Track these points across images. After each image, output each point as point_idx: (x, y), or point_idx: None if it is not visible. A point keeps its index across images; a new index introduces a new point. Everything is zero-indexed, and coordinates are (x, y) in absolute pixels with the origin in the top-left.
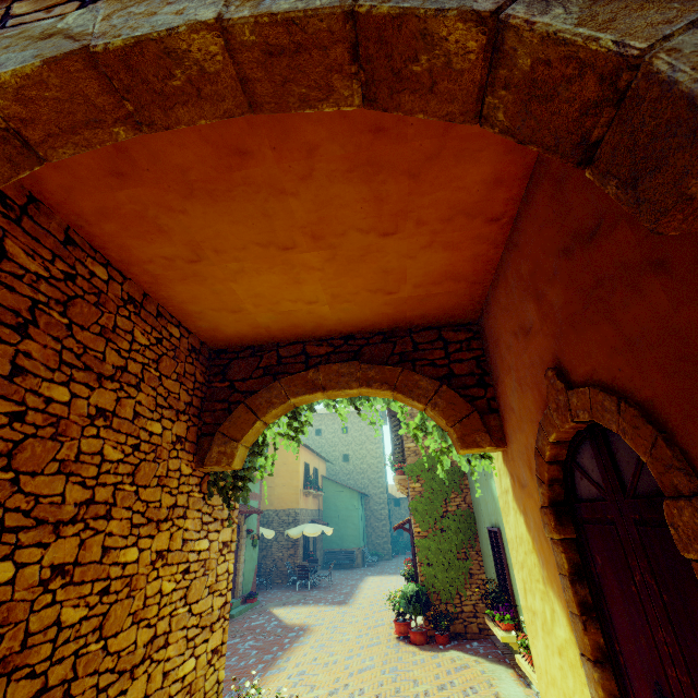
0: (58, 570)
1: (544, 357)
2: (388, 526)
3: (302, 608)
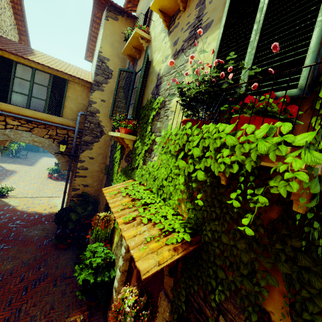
0: None
1: None
2: None
3: (13, 165)
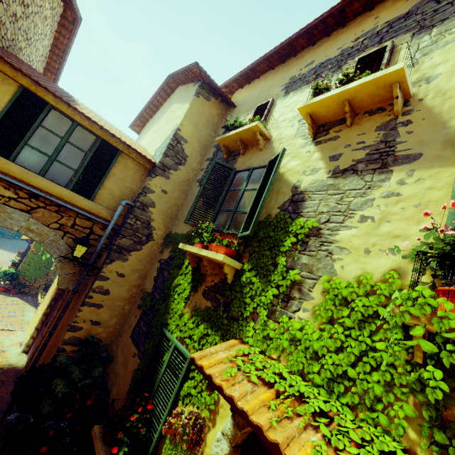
0: None
1: None
2: None
3: None
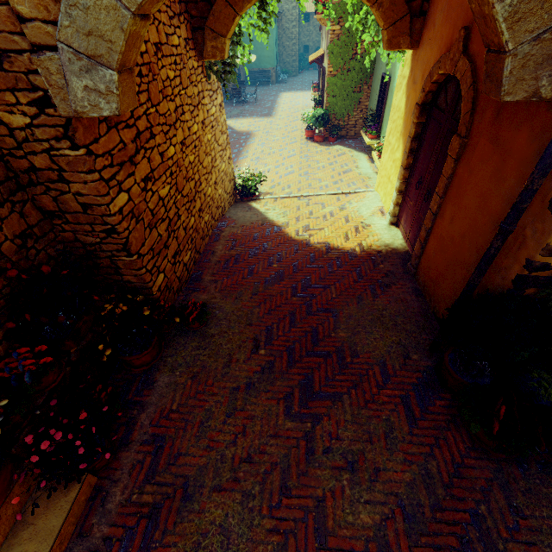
0: (182, 144)
1: (469, 11)
2: (298, 45)
3: (243, 120)
